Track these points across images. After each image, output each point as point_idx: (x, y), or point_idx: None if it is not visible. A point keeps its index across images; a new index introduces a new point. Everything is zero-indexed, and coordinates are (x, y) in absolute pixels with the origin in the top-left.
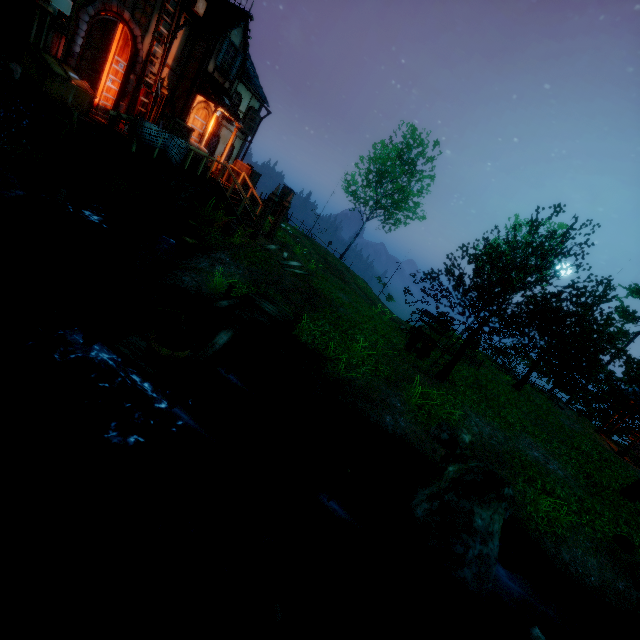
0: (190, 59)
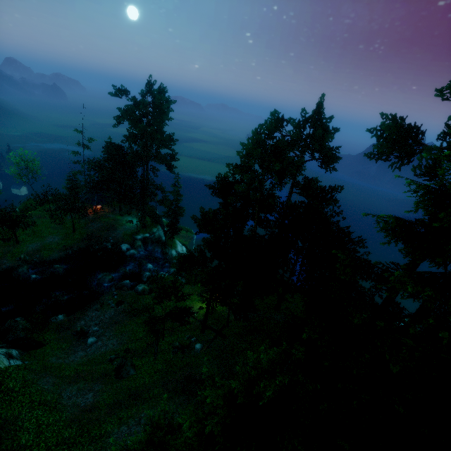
0: None
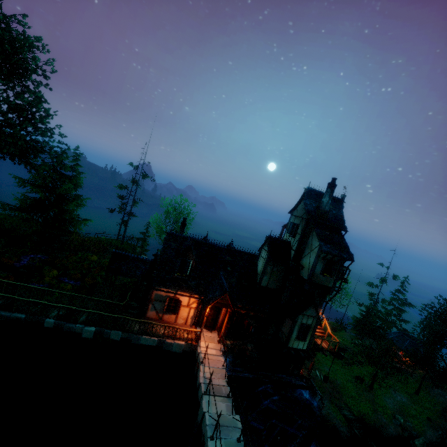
0: None
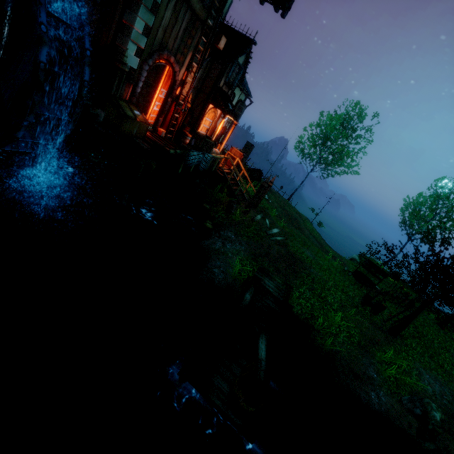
0: (207, 78)
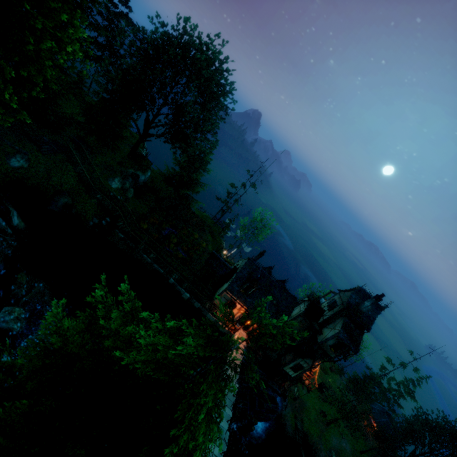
0: None
